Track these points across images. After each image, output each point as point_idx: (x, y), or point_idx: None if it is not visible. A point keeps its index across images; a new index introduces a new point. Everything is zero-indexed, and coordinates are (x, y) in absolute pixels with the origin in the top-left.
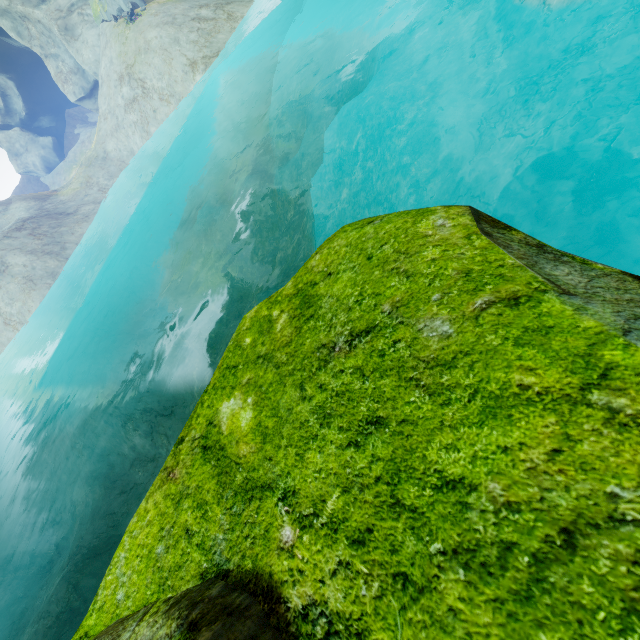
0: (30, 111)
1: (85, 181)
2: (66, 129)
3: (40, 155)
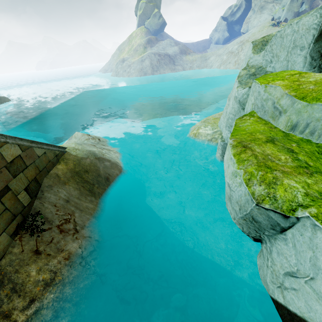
0: (238, 20)
1: (193, 60)
2: (239, 36)
3: (219, 37)
